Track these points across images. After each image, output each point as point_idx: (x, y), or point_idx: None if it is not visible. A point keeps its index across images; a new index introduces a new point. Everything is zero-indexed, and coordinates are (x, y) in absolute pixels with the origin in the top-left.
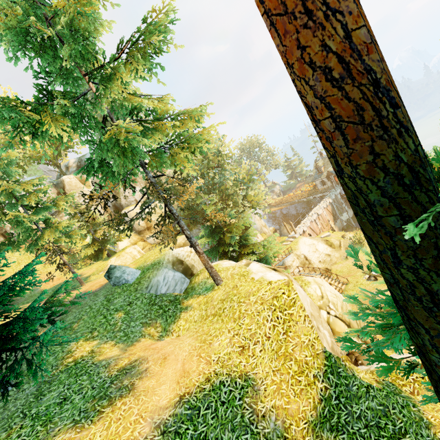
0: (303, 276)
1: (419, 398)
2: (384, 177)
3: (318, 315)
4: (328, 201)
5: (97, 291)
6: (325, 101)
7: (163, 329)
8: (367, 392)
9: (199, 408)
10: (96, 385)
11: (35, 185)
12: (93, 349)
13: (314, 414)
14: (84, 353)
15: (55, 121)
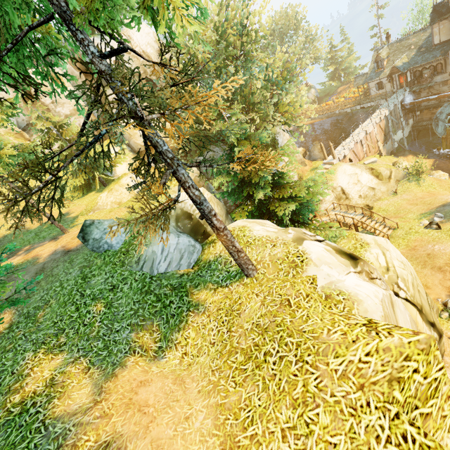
0: (358, 234)
1: None
2: None
3: None
4: (383, 113)
5: (77, 249)
6: None
7: (163, 336)
8: None
9: None
10: None
11: None
12: (53, 377)
13: None
14: (38, 386)
15: None
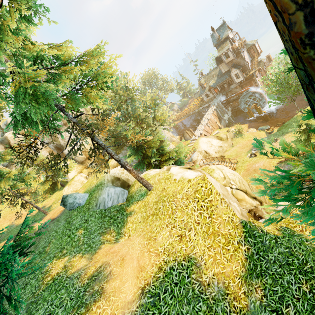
0: (208, 166)
1: (307, 233)
2: None
3: (227, 193)
4: (213, 108)
5: (59, 216)
6: None
7: (117, 233)
8: (276, 242)
9: (158, 294)
10: (73, 296)
11: None
12: (65, 265)
13: (244, 270)
14: (58, 270)
15: None
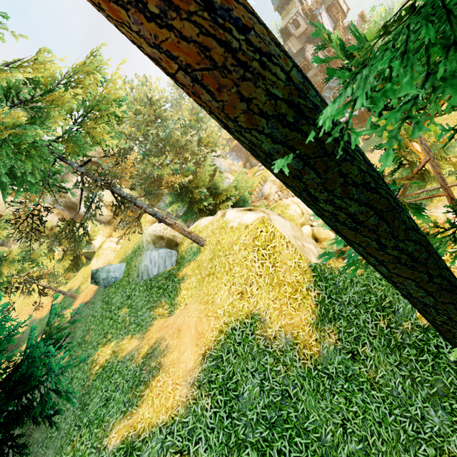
0: (281, 201)
1: None
2: (266, 122)
3: (301, 234)
4: None
5: (92, 298)
6: (162, 49)
7: (170, 305)
8: (351, 281)
9: (221, 356)
10: (129, 377)
11: None
12: (113, 350)
13: (314, 317)
14: (107, 357)
15: None
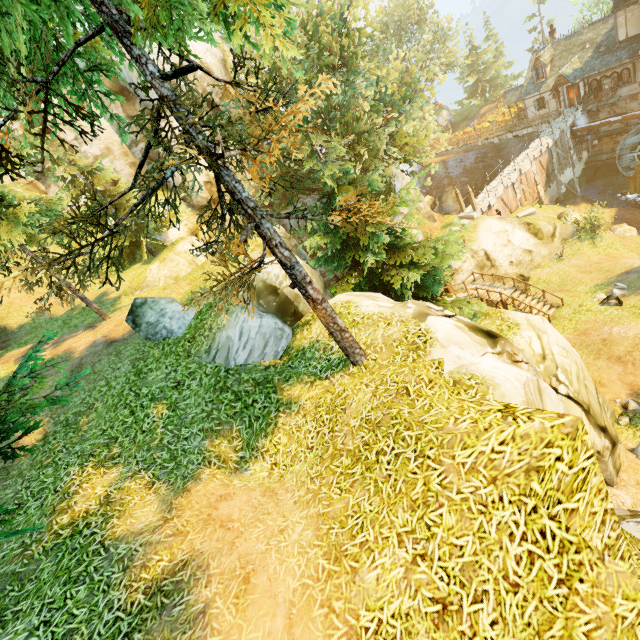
0: (505, 311)
1: None
2: None
3: None
4: (545, 143)
5: (125, 339)
6: None
7: (246, 444)
8: None
9: None
10: (98, 633)
11: None
12: (108, 493)
13: None
14: (91, 505)
15: None
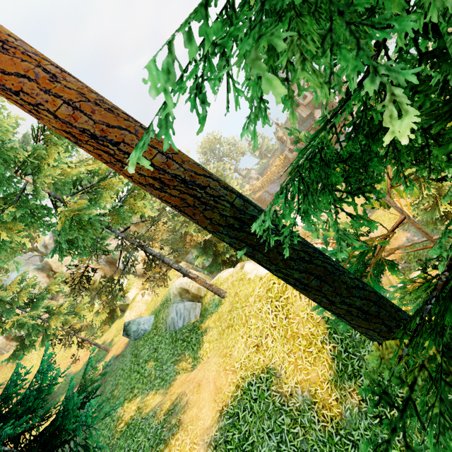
0: None
1: None
2: (223, 228)
3: None
4: None
5: (123, 351)
6: (163, 199)
7: (193, 358)
8: None
9: (237, 413)
10: (150, 435)
11: (20, 282)
12: (138, 406)
13: (332, 372)
14: (132, 413)
15: (7, 230)
